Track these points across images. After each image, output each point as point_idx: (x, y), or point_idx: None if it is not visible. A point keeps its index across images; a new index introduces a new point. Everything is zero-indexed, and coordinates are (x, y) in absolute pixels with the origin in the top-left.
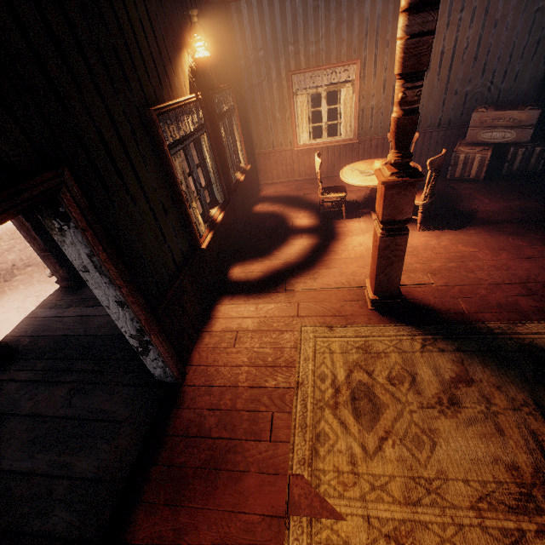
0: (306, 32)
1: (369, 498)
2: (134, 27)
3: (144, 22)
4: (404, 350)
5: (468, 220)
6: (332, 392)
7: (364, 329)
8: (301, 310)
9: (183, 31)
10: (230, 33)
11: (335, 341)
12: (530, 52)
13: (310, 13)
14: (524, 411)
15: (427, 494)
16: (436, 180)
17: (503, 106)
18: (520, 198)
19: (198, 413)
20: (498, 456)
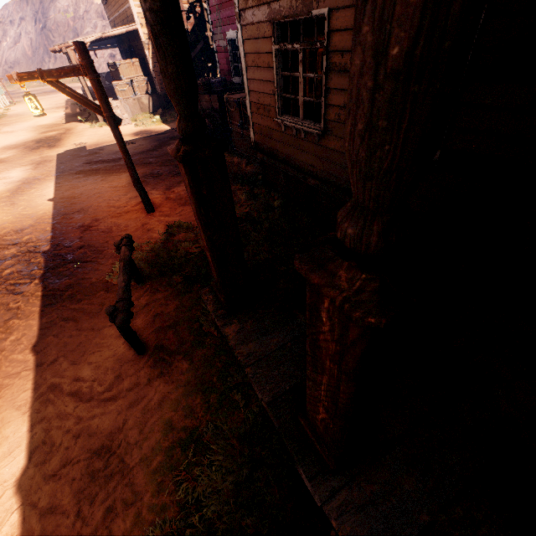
0: None
1: None
2: None
3: None
4: None
5: None
6: None
7: None
8: None
9: None
10: None
11: None
12: None
13: None
14: None
15: None
16: None
17: None
18: None
19: None
20: None
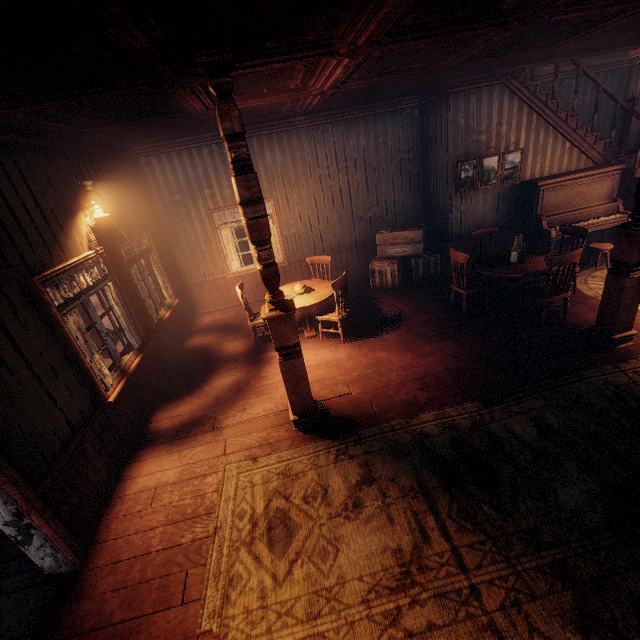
0: (219, 179)
1: (274, 628)
2: (15, 211)
3: (28, 203)
4: (321, 465)
5: (385, 326)
6: (250, 528)
7: (287, 453)
8: (227, 447)
9: (79, 197)
10: (142, 182)
11: (257, 472)
12: (407, 187)
13: (219, 164)
14: (410, 496)
15: (327, 603)
16: (346, 298)
17: (399, 227)
18: (426, 301)
19: (99, 599)
20: (387, 544)
